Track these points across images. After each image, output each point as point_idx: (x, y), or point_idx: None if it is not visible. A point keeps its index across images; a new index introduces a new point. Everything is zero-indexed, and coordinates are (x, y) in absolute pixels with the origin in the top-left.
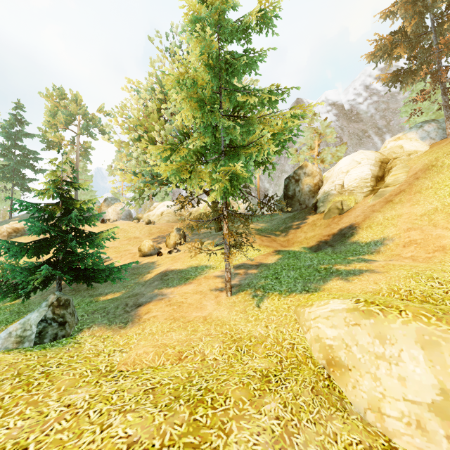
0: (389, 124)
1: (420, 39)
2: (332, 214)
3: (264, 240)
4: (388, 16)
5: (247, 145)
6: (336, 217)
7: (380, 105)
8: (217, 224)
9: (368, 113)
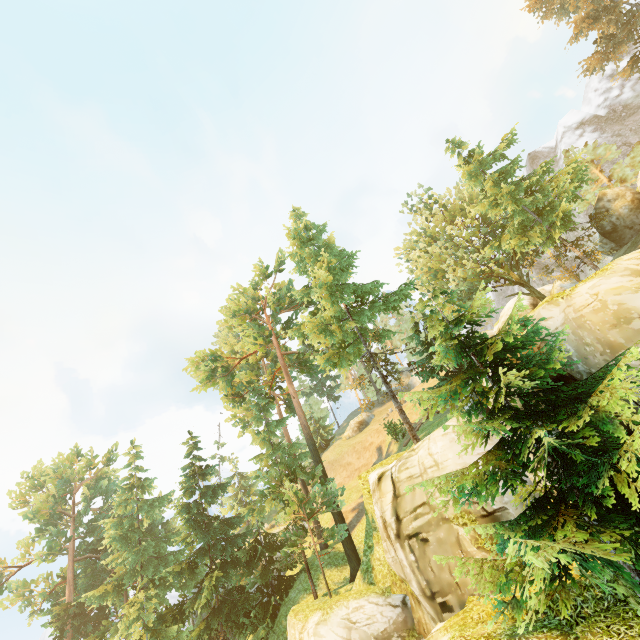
0: None
1: (632, 23)
2: None
3: None
4: (578, 36)
5: (554, 200)
6: None
7: None
8: None
9: (639, 95)
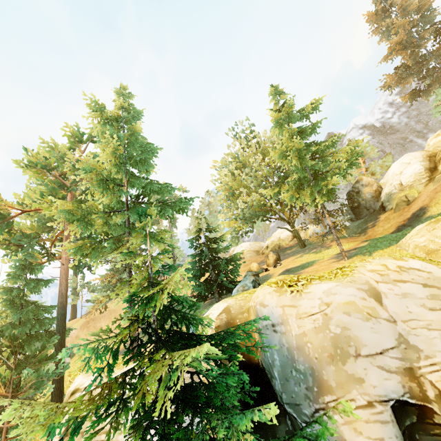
0: (428, 125)
1: (422, 64)
2: (400, 206)
3: (348, 239)
4: (388, 59)
5: (329, 170)
6: (405, 208)
7: (410, 113)
8: (301, 242)
9: (401, 123)
